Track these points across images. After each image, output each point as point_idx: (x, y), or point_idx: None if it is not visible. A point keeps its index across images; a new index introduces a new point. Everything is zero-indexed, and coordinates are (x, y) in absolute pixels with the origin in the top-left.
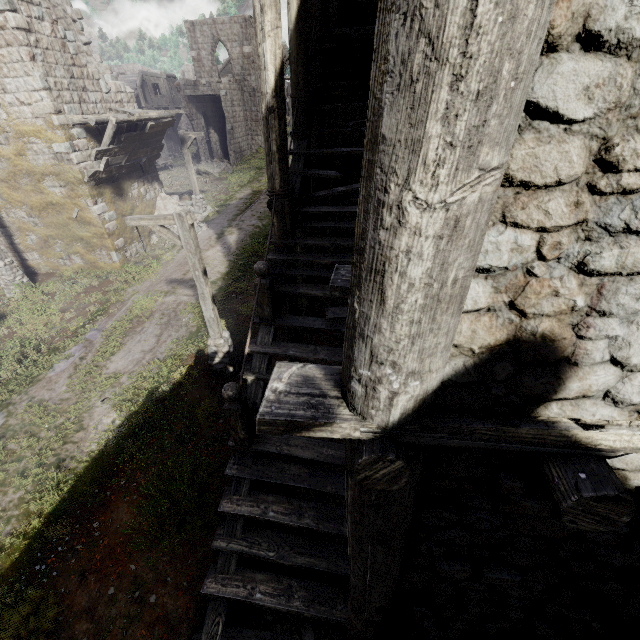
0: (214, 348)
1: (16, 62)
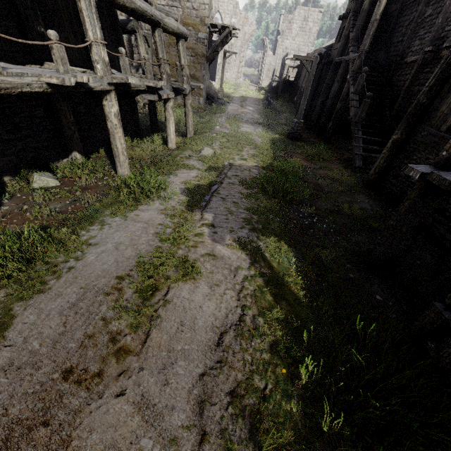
0: (297, 124)
1: None
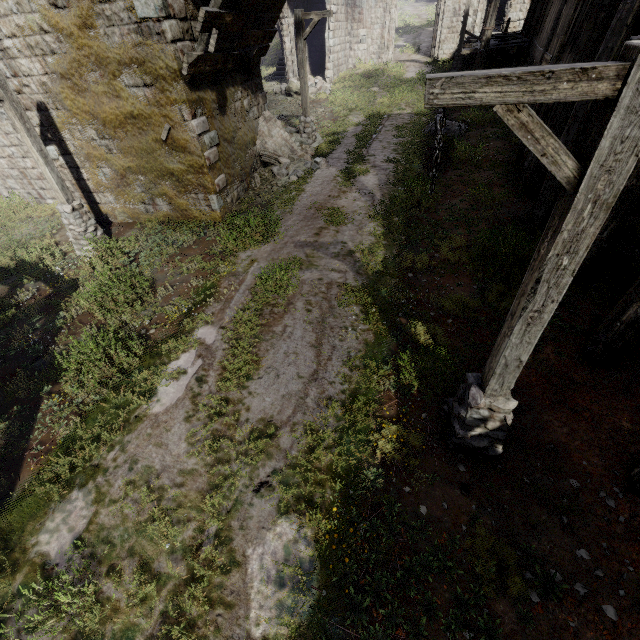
0: (484, 412)
1: None
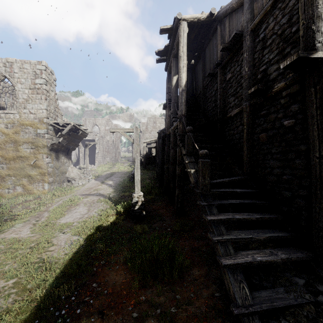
0: (136, 199)
1: (37, 99)
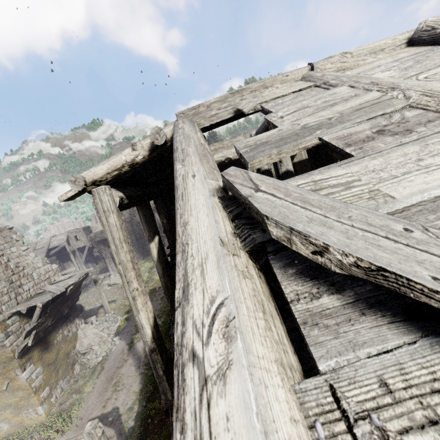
0: None
1: None
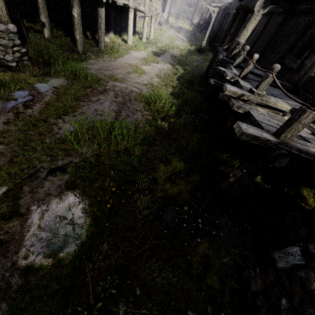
0: (203, 44)
1: None
